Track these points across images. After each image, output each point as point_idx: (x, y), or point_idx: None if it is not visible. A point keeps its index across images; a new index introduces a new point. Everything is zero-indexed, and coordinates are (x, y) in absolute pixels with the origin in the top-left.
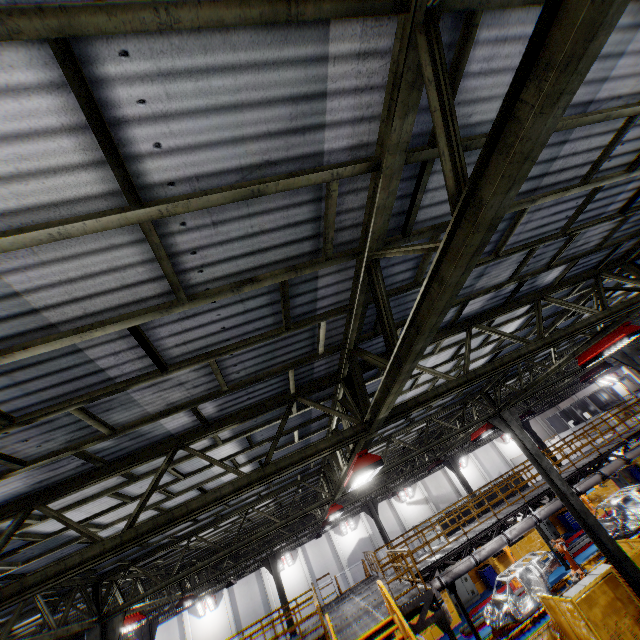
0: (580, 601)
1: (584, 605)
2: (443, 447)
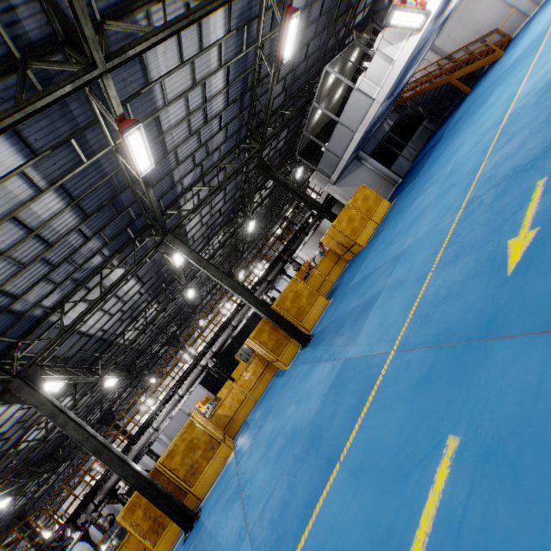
0: (125, 514)
1: (128, 515)
2: (177, 323)
